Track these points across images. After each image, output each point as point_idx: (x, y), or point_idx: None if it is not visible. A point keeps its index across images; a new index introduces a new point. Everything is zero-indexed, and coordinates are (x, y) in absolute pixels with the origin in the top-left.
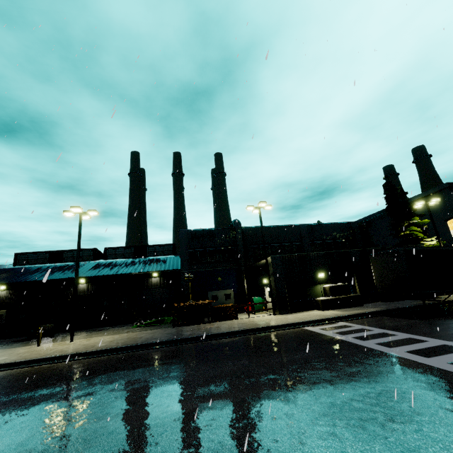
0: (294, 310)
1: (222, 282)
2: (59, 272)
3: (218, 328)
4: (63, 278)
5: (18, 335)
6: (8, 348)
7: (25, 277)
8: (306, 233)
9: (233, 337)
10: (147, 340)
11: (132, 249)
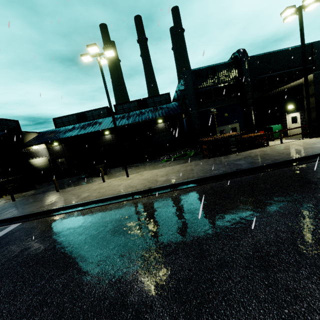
0: None
1: (228, 117)
2: (89, 127)
3: (269, 155)
4: (95, 131)
5: (80, 174)
6: (81, 184)
7: (68, 133)
8: None
9: (312, 162)
10: (207, 172)
11: (135, 103)
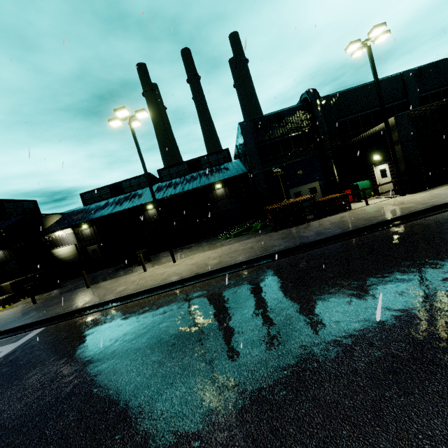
0: (432, 184)
1: (304, 175)
2: (126, 202)
3: (345, 222)
4: (134, 206)
5: (117, 263)
6: (118, 276)
7: (99, 212)
8: (414, 82)
9: (389, 227)
10: (267, 249)
11: (184, 165)
